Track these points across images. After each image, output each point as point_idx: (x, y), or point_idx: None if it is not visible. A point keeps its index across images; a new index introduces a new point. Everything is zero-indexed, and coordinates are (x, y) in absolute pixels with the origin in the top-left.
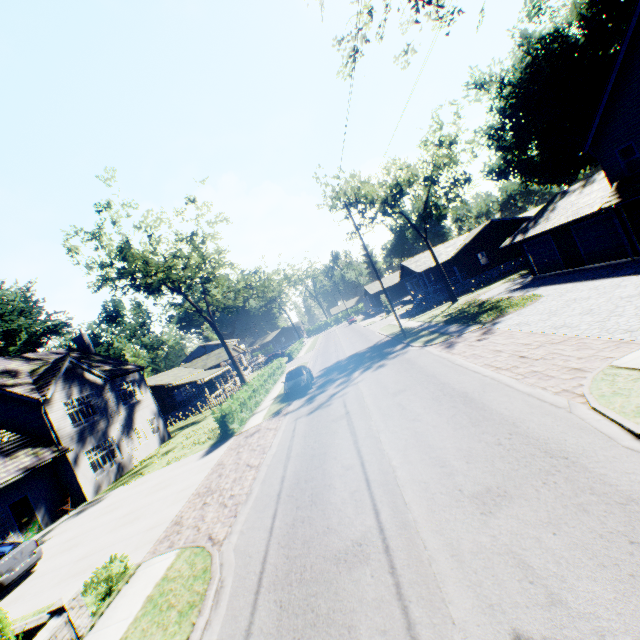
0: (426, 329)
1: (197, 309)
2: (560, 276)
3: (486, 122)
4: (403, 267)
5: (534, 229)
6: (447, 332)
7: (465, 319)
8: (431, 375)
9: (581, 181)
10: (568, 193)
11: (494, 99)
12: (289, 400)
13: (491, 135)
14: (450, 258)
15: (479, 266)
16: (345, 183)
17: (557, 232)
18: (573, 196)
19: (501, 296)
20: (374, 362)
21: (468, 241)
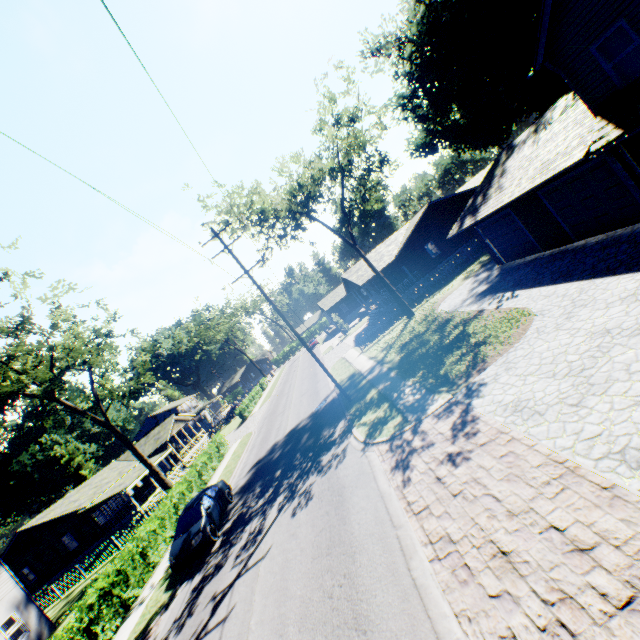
0: (375, 383)
1: (78, 411)
2: (542, 265)
3: (395, 92)
4: (346, 279)
5: (486, 206)
6: (400, 404)
7: (424, 365)
8: (364, 626)
9: (529, 127)
10: (516, 147)
11: (397, 65)
12: (177, 580)
13: (404, 105)
14: (394, 259)
15: (430, 260)
16: (223, 200)
17: (519, 203)
18: (526, 148)
19: (467, 308)
20: (302, 473)
21: (409, 233)
